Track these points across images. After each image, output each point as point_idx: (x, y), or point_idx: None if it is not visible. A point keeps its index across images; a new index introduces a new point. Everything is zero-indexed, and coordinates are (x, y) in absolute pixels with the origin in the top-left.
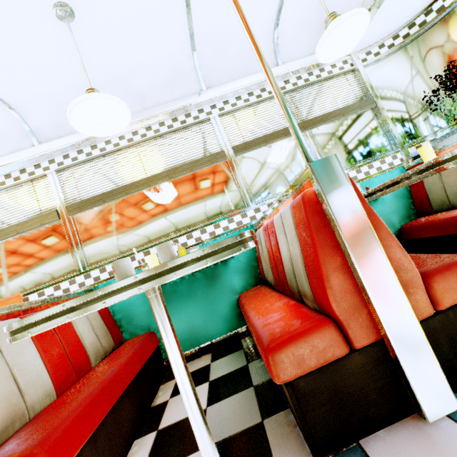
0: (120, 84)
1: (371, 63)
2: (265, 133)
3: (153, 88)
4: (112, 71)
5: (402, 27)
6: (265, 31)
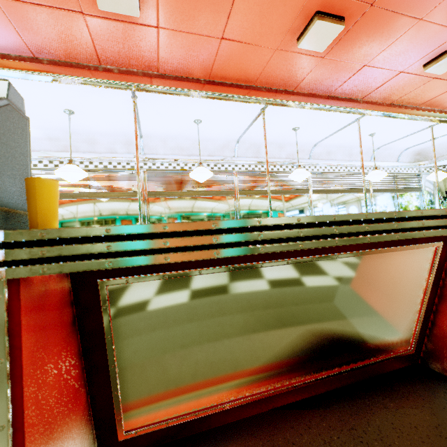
0: (350, 149)
1: (424, 174)
2: (383, 187)
3: (357, 153)
4: (353, 145)
5: (440, 166)
6: (401, 149)
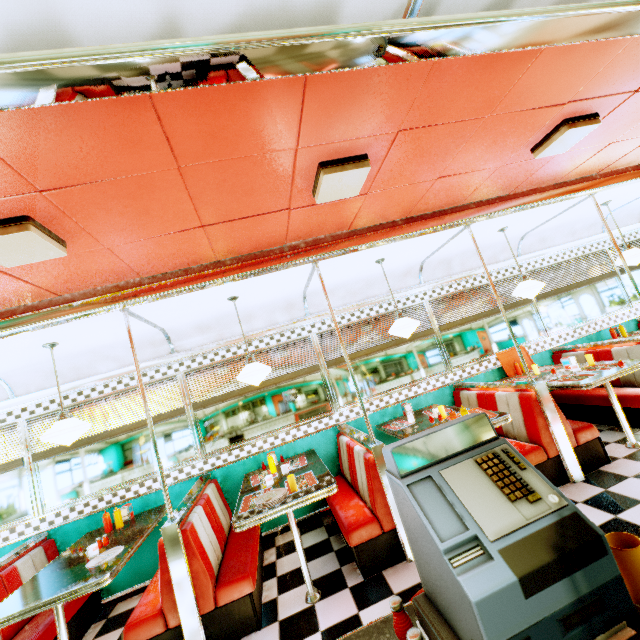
0: (570, 226)
1: None
2: None
3: (581, 228)
4: (575, 220)
5: None
6: None
